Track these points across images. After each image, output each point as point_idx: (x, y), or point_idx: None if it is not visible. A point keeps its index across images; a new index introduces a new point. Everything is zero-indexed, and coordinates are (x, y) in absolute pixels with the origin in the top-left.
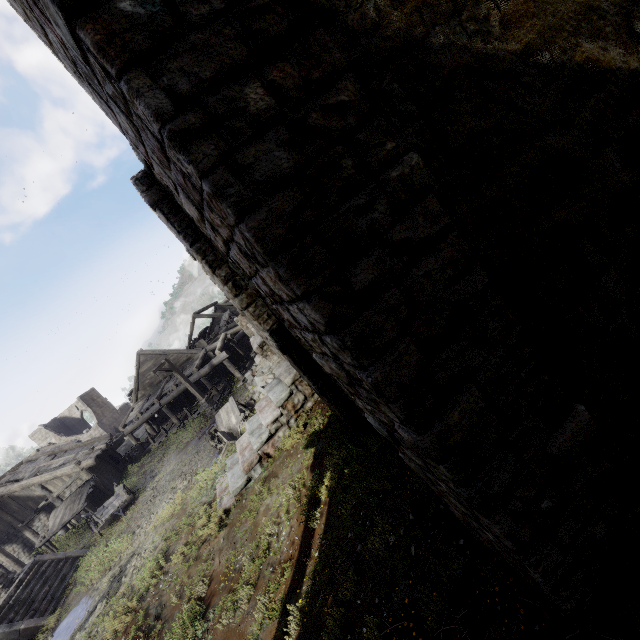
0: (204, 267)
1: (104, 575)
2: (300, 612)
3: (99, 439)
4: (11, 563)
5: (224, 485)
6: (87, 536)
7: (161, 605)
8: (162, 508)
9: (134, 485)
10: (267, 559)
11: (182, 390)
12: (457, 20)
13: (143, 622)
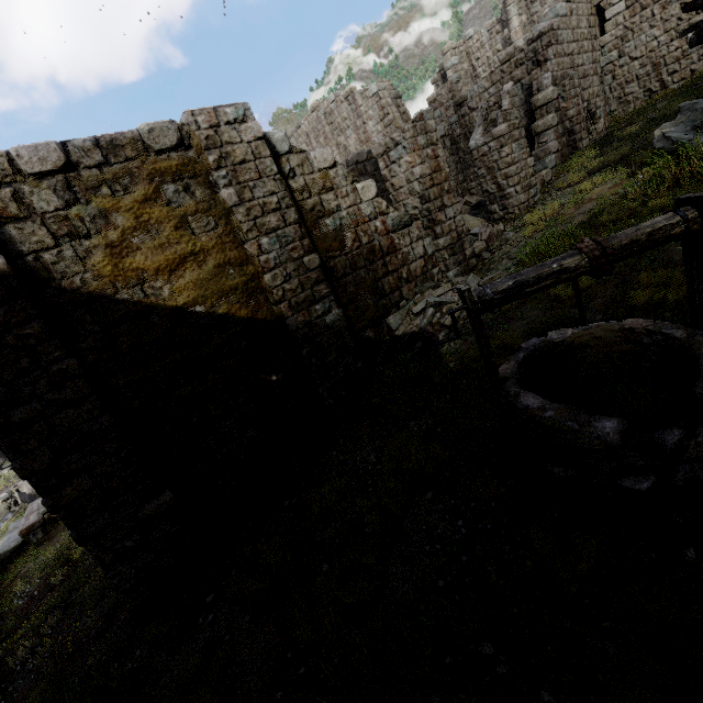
0: None
1: None
2: (5, 651)
3: None
4: None
5: None
6: None
7: None
8: None
9: None
10: (3, 616)
11: None
12: (140, 287)
13: None
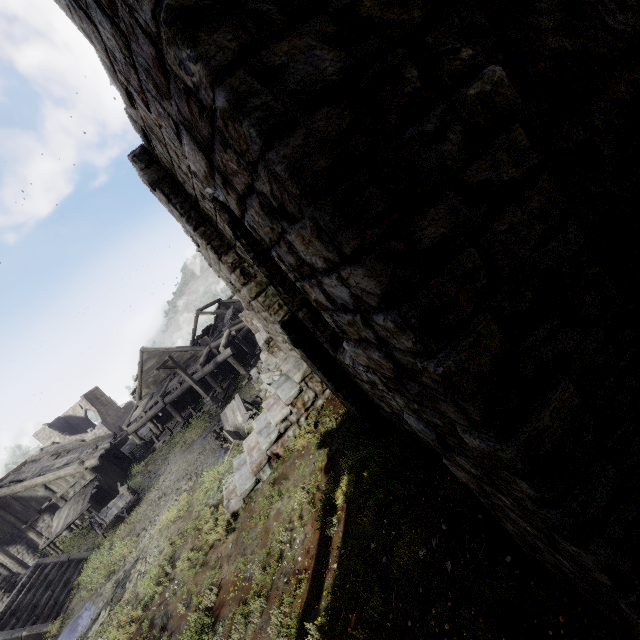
0: (209, 254)
1: (108, 580)
2: (319, 631)
3: (103, 438)
4: (15, 565)
5: (231, 487)
6: (91, 537)
7: (167, 615)
8: (167, 510)
9: (138, 485)
10: (280, 568)
11: (186, 388)
12: None
13: (148, 633)
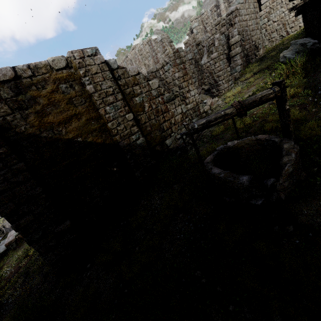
0: None
1: None
2: None
3: None
4: None
5: None
6: None
7: None
8: None
9: None
10: None
11: None
12: (51, 130)
13: None
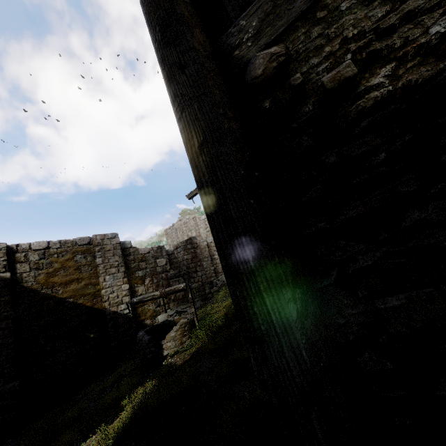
0: None
1: None
2: None
3: None
4: None
5: None
6: None
7: None
8: None
9: None
10: None
11: None
12: (51, 289)
13: None
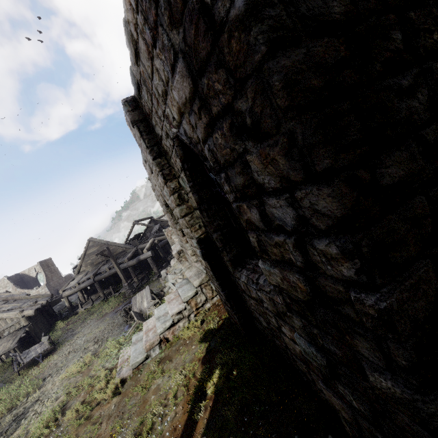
0: (158, 179)
1: (9, 412)
2: None
3: (43, 296)
4: None
5: (126, 356)
6: (9, 372)
7: None
8: (72, 363)
9: (57, 338)
10: None
11: (112, 273)
12: None
13: None
